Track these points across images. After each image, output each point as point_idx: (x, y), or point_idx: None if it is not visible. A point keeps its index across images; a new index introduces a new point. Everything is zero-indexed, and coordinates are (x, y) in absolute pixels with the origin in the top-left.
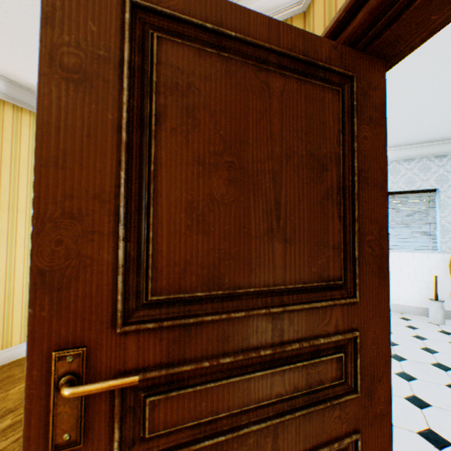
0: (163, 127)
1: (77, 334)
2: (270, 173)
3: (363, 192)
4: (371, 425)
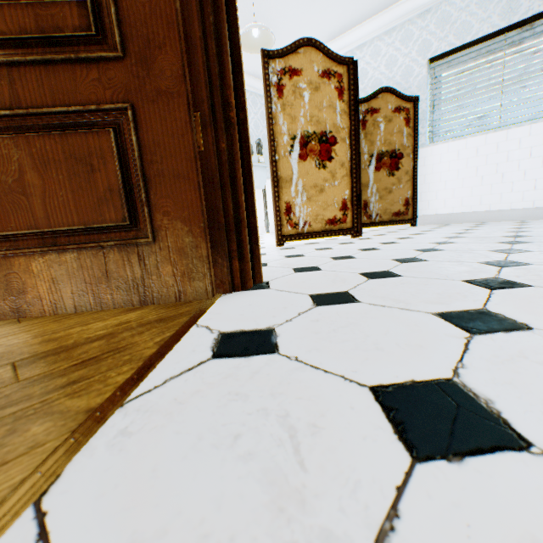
0: None
1: None
2: None
3: None
4: (155, 105)
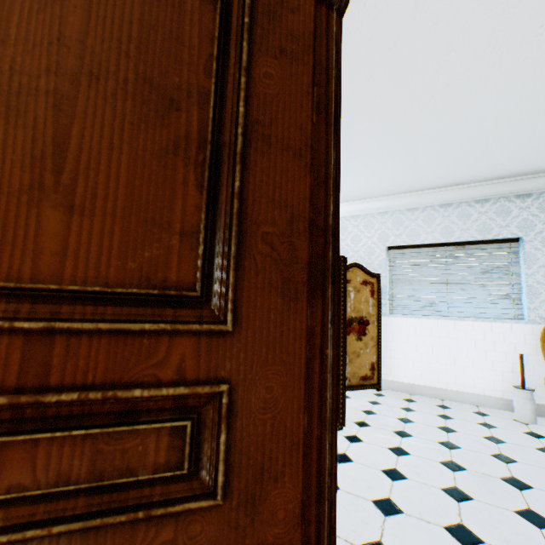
0: None
1: None
2: (52, 95)
3: (261, 157)
4: None
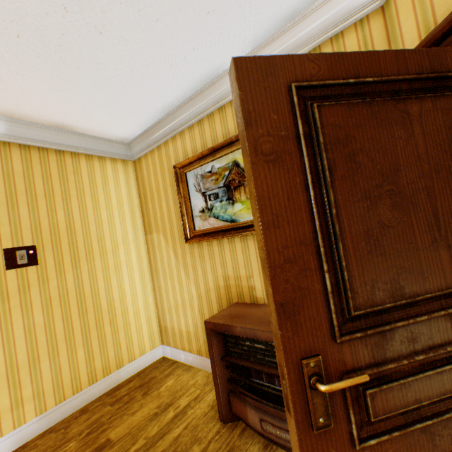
0: (334, 176)
1: (310, 346)
2: (423, 189)
3: None
4: None
